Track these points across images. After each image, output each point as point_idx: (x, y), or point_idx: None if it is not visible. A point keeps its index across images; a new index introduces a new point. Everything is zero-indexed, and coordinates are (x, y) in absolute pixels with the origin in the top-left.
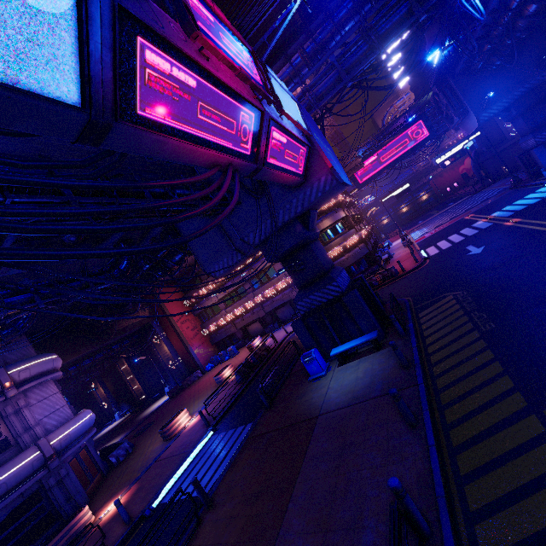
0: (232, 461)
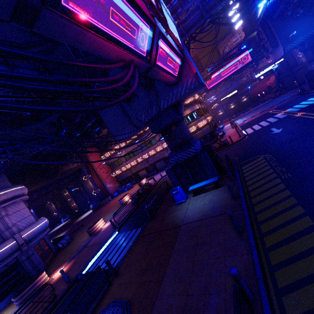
0: (129, 250)
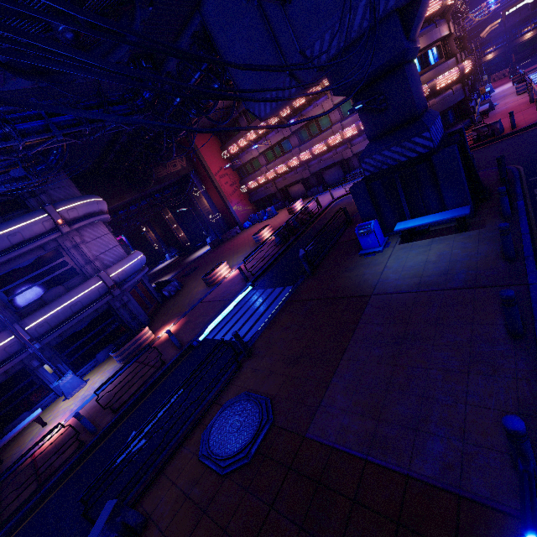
0: (271, 320)
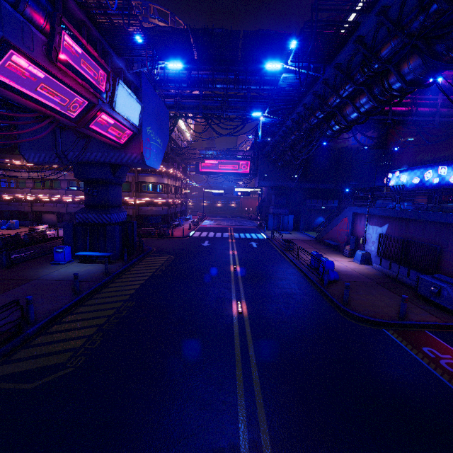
0: None
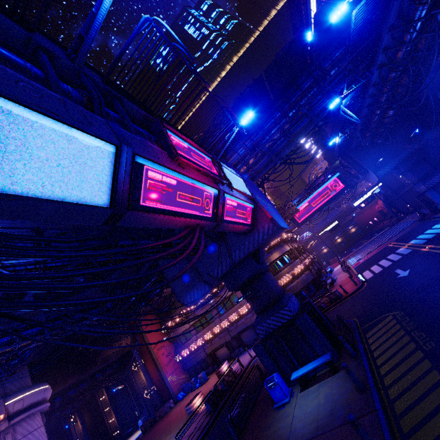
0: None
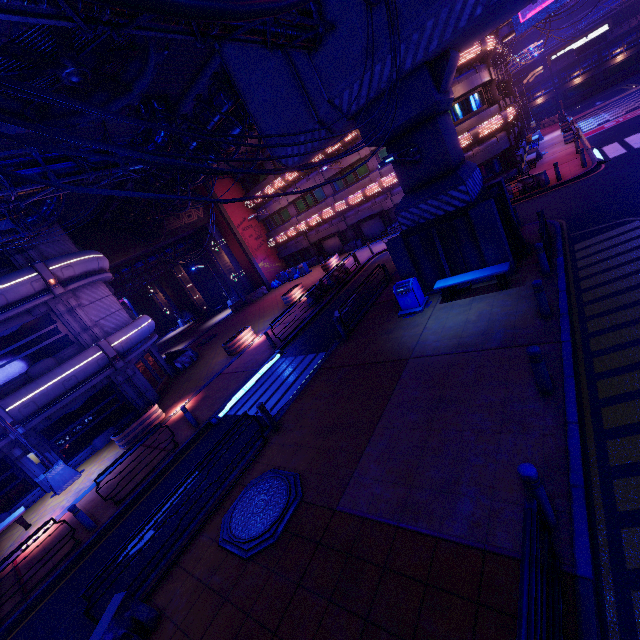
0: (301, 390)
